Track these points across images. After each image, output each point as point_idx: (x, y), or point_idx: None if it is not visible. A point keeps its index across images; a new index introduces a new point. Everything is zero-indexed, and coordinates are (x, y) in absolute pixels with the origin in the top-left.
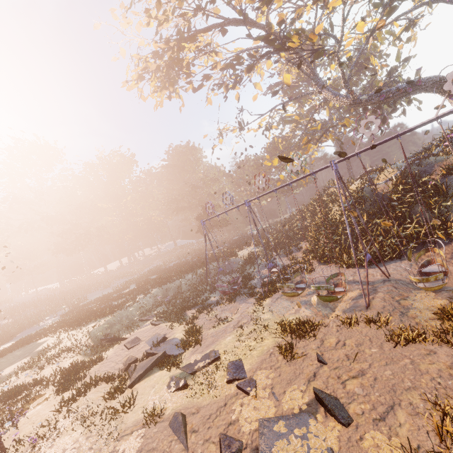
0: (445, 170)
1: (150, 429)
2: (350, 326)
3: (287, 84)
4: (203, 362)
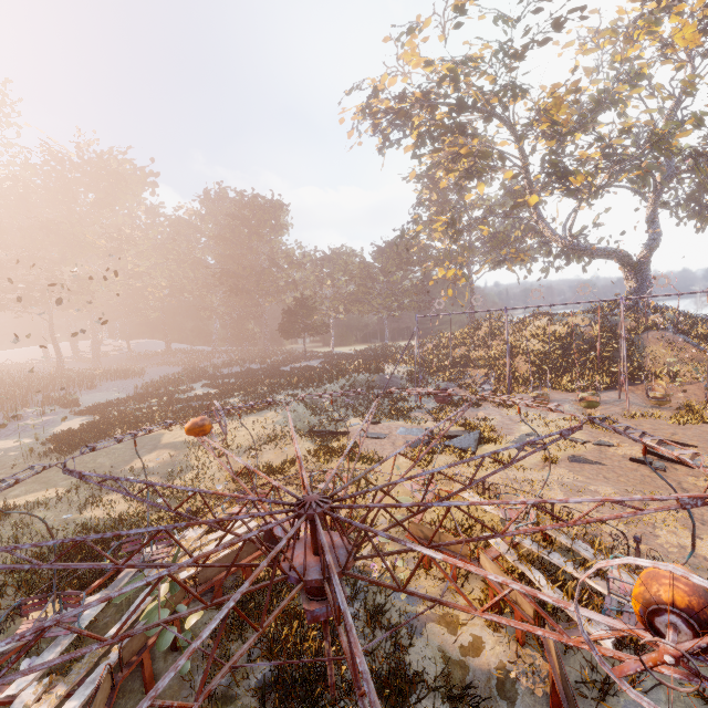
0: (631, 330)
1: (557, 466)
2: (633, 418)
3: (529, 204)
4: (531, 437)
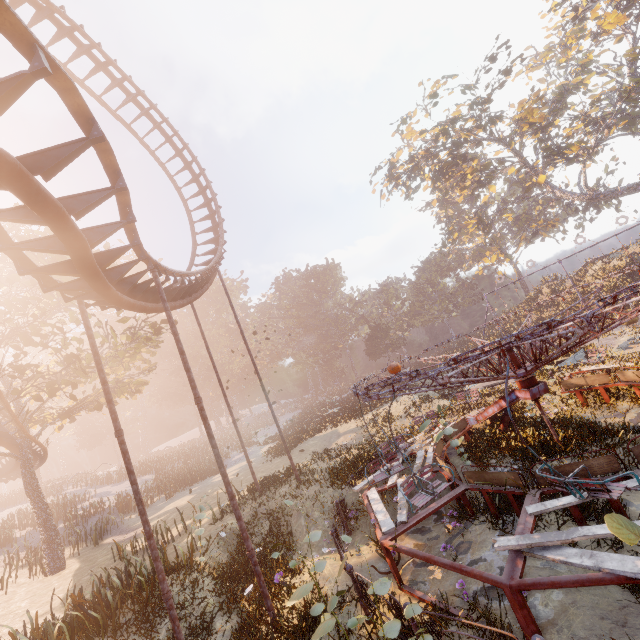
0: None
1: None
2: None
3: (539, 183)
4: (632, 340)
